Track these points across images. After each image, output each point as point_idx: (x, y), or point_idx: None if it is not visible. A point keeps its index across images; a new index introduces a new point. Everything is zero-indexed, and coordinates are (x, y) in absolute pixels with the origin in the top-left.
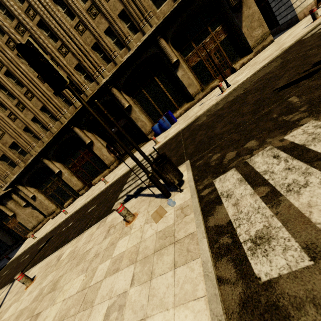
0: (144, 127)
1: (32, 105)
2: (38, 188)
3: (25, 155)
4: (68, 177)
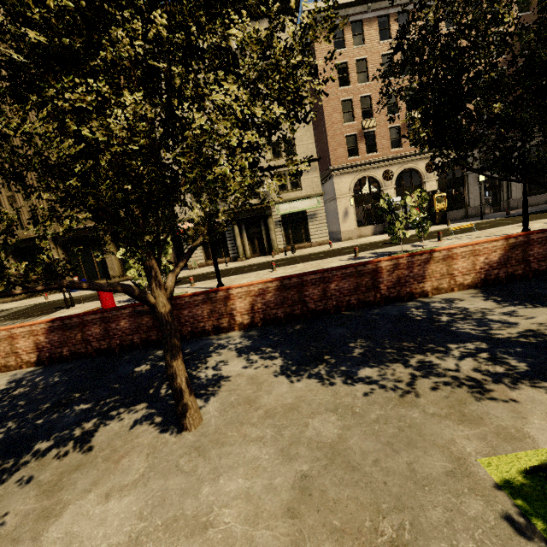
0: None
1: None
2: None
3: None
4: None
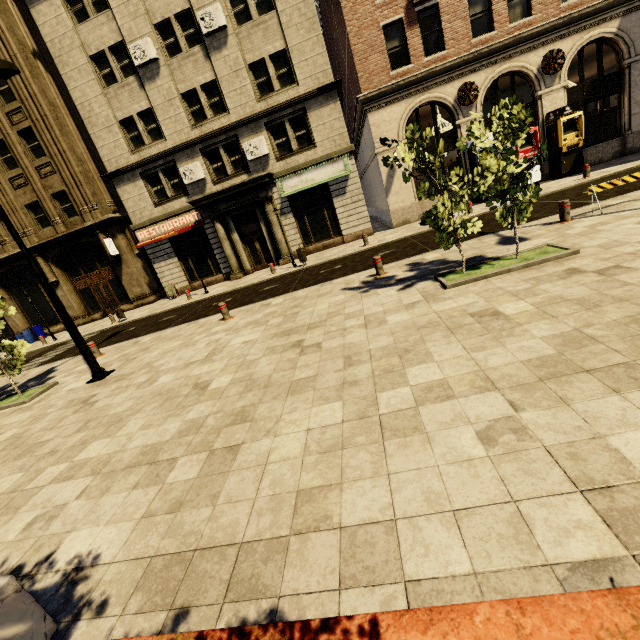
0: (16, 328)
1: None
2: None
3: None
4: None
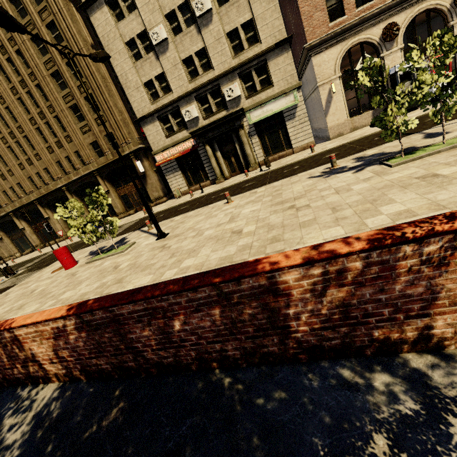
0: None
1: (11, 179)
2: (7, 233)
3: (1, 207)
4: (29, 234)
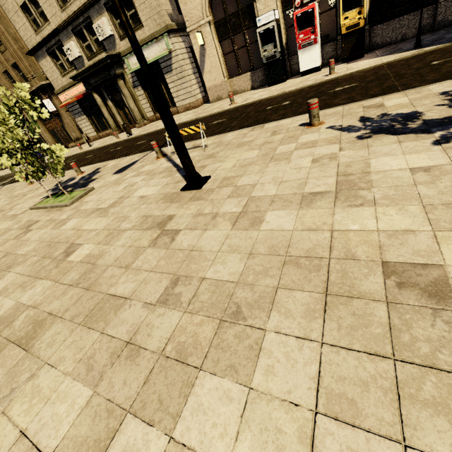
0: None
1: None
2: None
3: None
4: None
